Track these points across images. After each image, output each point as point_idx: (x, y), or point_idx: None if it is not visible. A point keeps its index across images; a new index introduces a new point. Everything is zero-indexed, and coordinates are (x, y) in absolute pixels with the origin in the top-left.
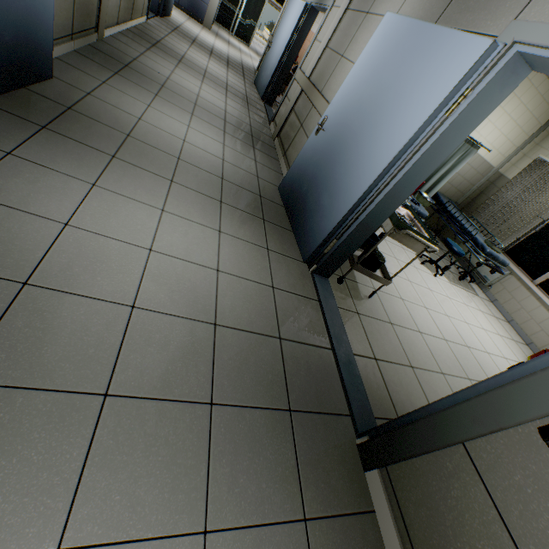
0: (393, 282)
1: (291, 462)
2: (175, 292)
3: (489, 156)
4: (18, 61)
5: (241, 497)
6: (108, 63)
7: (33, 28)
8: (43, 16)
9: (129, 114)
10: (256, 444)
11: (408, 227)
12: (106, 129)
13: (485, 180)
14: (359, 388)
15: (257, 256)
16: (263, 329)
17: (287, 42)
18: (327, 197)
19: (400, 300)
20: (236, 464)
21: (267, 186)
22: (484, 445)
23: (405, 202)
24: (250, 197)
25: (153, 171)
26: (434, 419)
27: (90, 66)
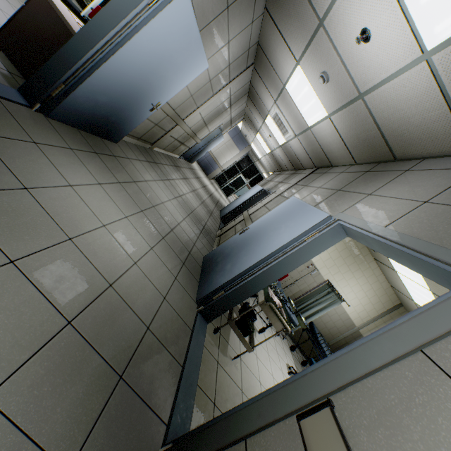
0: (258, 366)
1: (93, 413)
2: (101, 252)
3: (352, 315)
4: (109, 128)
5: (35, 400)
6: (147, 157)
7: (126, 123)
8: (134, 122)
9: (142, 176)
10: (78, 375)
11: (274, 303)
12: (126, 172)
13: (350, 333)
14: (188, 410)
15: (166, 276)
16: (140, 313)
17: (247, 199)
18: (230, 265)
19: (258, 382)
20: (52, 374)
21: (197, 252)
22: (260, 439)
23: (280, 295)
24: (182, 248)
25: (135, 201)
26: (232, 418)
27: (138, 152)
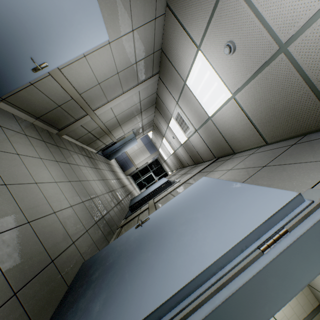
0: None
1: None
2: None
3: None
4: None
5: None
6: (46, 137)
7: None
8: (8, 80)
9: (14, 148)
10: None
11: None
12: None
13: None
14: None
15: None
16: None
17: (154, 189)
18: (102, 300)
19: None
20: None
21: (74, 255)
22: None
23: None
24: (36, 255)
25: None
26: None
27: (31, 129)
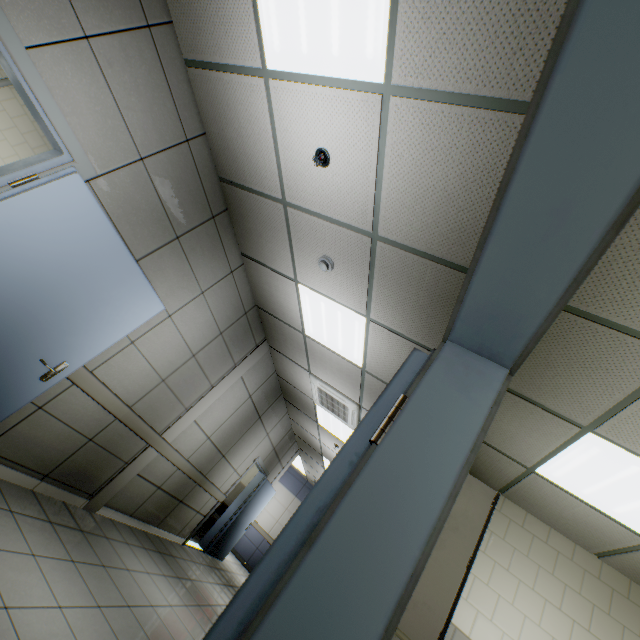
0: None
1: None
2: None
3: None
4: None
5: None
6: (58, 514)
7: None
8: None
9: None
10: None
11: None
12: None
13: None
14: None
15: None
16: None
17: None
18: None
19: None
20: None
21: None
22: None
23: None
24: None
25: None
26: None
27: (26, 500)
